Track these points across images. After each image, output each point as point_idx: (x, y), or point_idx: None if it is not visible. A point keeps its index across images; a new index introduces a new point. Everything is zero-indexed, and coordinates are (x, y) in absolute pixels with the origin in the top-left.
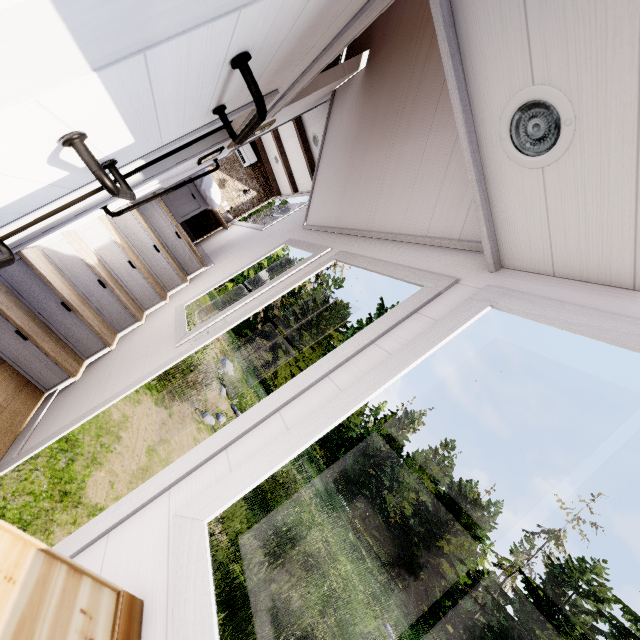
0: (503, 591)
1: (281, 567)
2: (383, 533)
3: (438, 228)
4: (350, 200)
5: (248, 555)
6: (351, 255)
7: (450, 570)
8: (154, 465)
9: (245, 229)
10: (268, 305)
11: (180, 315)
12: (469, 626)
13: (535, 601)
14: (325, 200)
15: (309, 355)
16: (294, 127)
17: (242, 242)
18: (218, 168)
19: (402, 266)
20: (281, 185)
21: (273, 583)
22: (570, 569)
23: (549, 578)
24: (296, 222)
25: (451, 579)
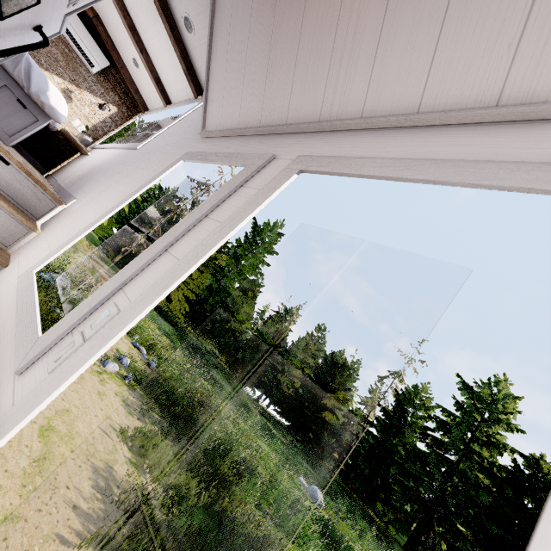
0: (369, 421)
1: (216, 484)
2: (282, 406)
3: (535, 84)
4: (285, 78)
5: (183, 491)
6: (332, 159)
7: (333, 418)
8: (53, 447)
9: (112, 151)
10: (149, 236)
11: (25, 293)
12: (350, 451)
13: (390, 421)
14: (234, 89)
15: (198, 277)
16: (155, 5)
17: (112, 166)
18: (46, 43)
19: (504, 162)
20: (147, 97)
21: (212, 504)
22: (409, 394)
23: (398, 404)
24: (186, 132)
25: (334, 423)
